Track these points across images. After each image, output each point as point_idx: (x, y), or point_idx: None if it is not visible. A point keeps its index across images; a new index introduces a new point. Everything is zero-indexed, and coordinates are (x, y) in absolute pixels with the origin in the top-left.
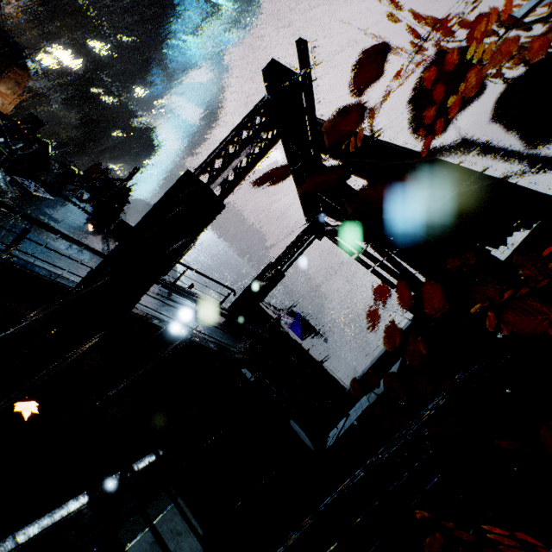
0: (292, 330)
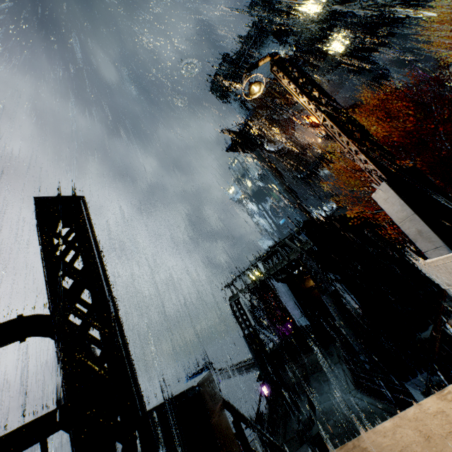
0: None
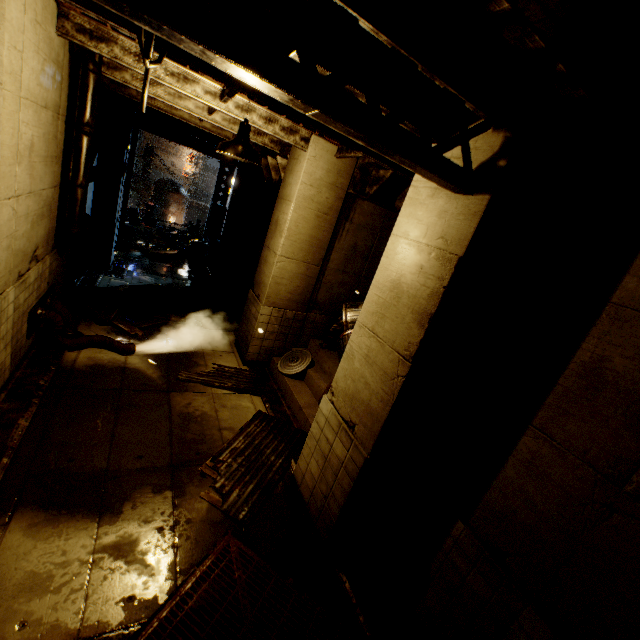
0: None
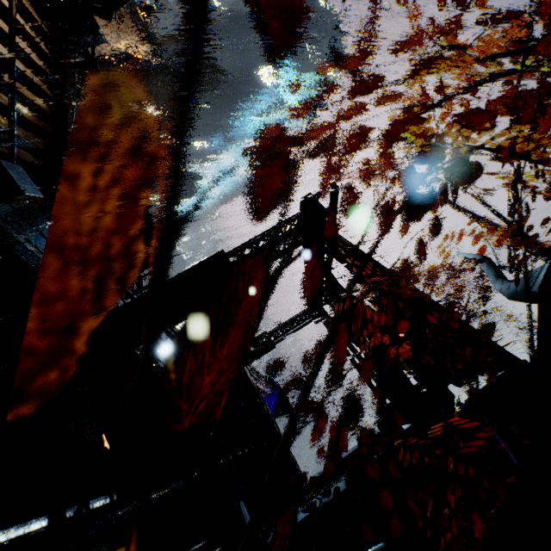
0: (268, 401)
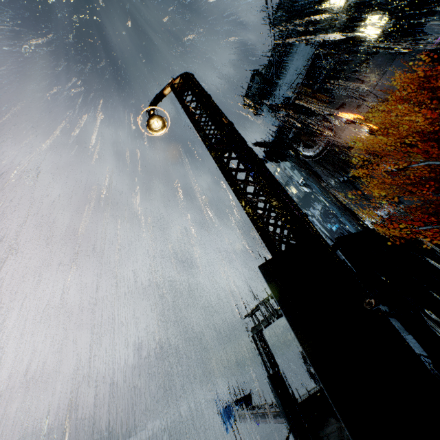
0: None
